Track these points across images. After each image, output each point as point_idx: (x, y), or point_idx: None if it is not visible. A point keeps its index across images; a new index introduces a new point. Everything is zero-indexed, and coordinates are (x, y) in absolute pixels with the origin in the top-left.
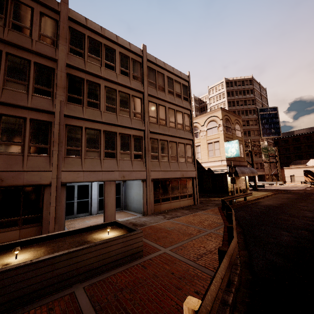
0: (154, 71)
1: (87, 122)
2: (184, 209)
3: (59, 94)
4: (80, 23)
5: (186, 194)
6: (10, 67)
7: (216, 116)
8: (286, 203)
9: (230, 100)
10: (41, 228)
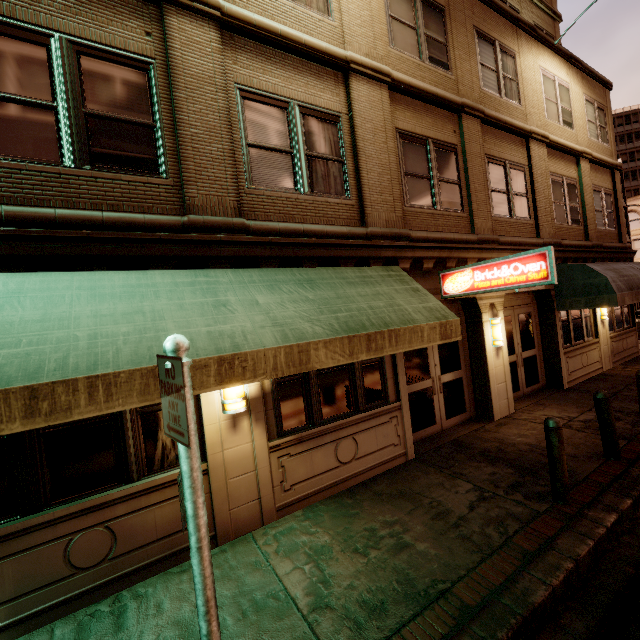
0: None
1: None
2: None
3: None
4: None
5: None
6: None
7: (637, 205)
8: None
9: None
10: None
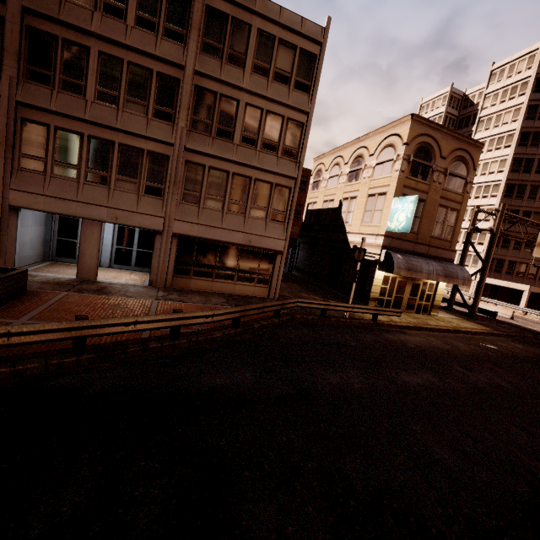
0: (224, 18)
1: (59, 118)
2: (226, 298)
3: (8, 65)
4: None
5: (254, 276)
6: None
7: (398, 134)
8: (448, 351)
9: (539, 101)
10: None
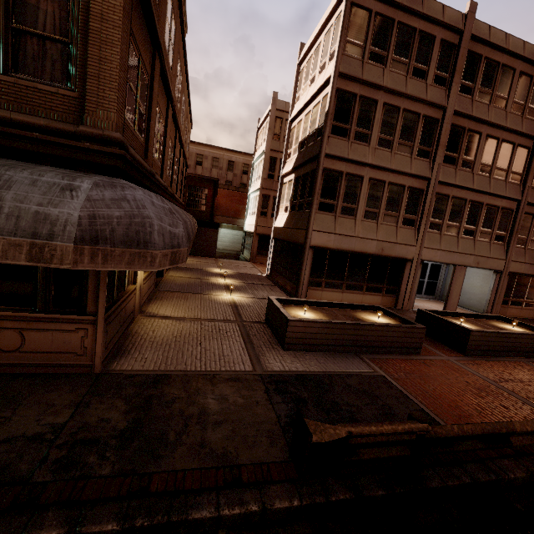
0: None
1: (455, 189)
2: None
3: (439, 155)
4: (482, 40)
5: None
6: (402, 127)
7: None
8: None
9: None
10: (395, 300)
